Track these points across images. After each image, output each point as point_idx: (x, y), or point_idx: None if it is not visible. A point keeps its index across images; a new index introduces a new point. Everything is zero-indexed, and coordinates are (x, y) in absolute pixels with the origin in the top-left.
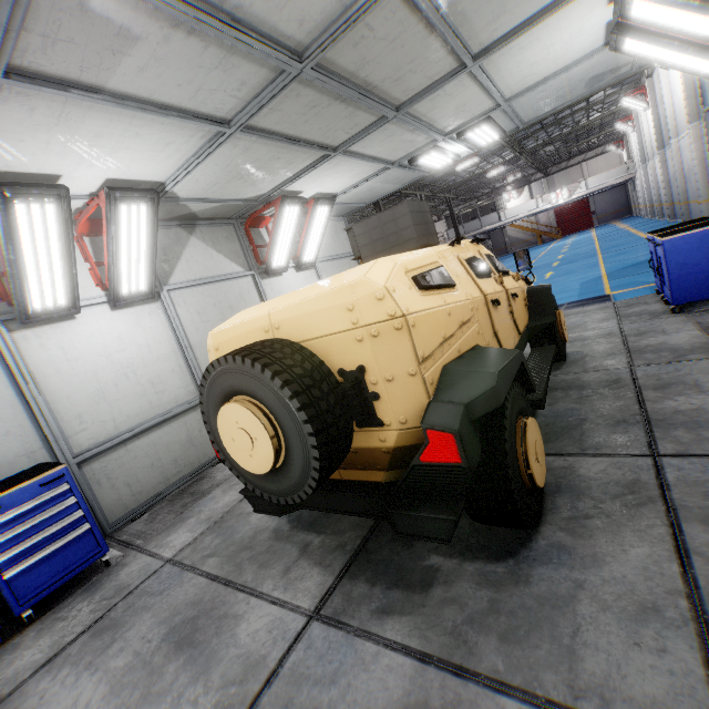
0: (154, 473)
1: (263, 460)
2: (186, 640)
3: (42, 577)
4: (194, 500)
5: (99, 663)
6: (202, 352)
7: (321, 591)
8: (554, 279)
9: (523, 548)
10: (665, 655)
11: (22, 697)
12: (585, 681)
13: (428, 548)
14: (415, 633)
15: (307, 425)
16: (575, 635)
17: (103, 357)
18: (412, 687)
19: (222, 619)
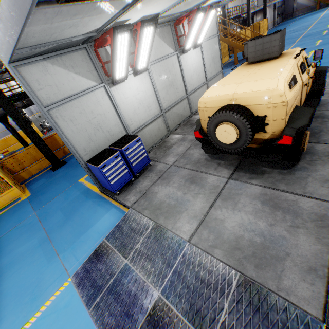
0: (150, 139)
1: (230, 140)
2: (192, 182)
3: (138, 166)
4: (167, 149)
5: (169, 185)
6: (161, 93)
7: (229, 173)
8: (320, 47)
9: (293, 167)
10: (328, 188)
11: (152, 190)
12: (307, 191)
13: (261, 166)
14: (261, 182)
15: (250, 132)
16: (306, 184)
17: (134, 97)
18: (262, 191)
19: (201, 178)
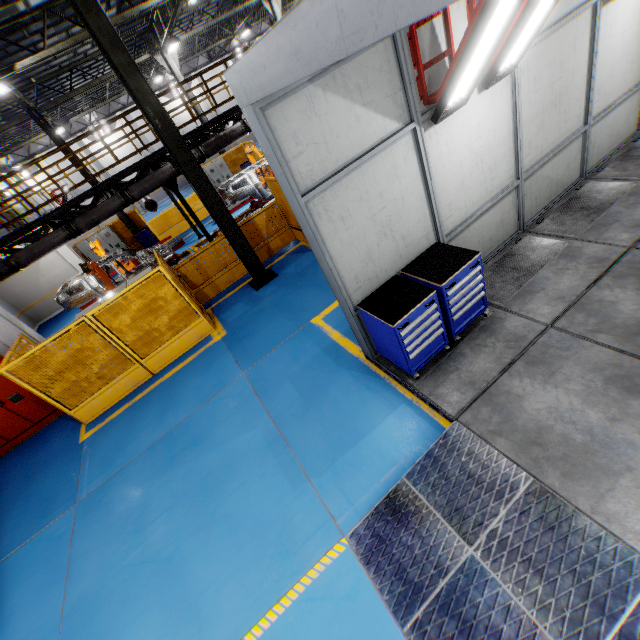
0: (478, 248)
1: None
2: (631, 390)
3: (461, 320)
4: (523, 276)
5: (554, 383)
6: (526, 131)
7: None
8: None
9: None
10: None
11: (506, 386)
12: None
13: None
14: None
15: None
16: None
17: (467, 148)
18: None
19: None
